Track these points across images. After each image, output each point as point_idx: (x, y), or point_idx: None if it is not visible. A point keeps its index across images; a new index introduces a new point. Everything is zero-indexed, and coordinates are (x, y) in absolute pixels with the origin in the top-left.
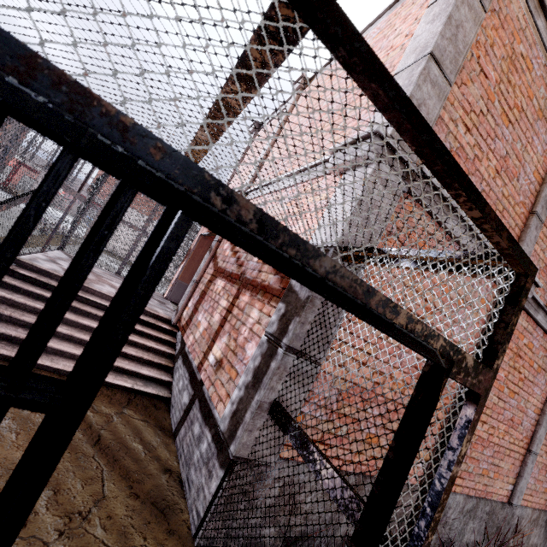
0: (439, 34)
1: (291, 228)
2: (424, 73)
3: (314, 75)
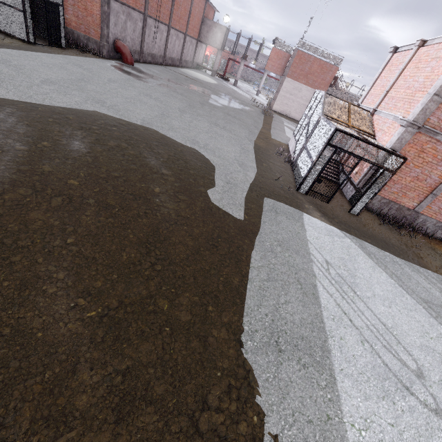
0: (439, 87)
1: (384, 138)
2: (429, 100)
3: (427, 40)
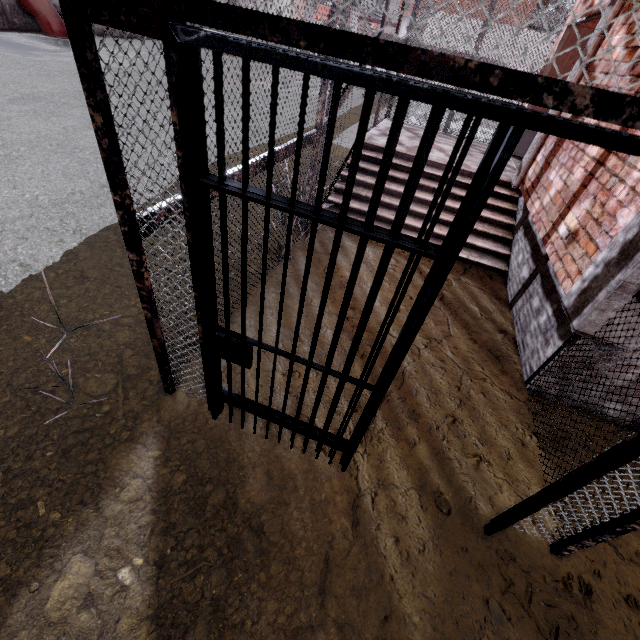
0: None
1: None
2: None
3: None
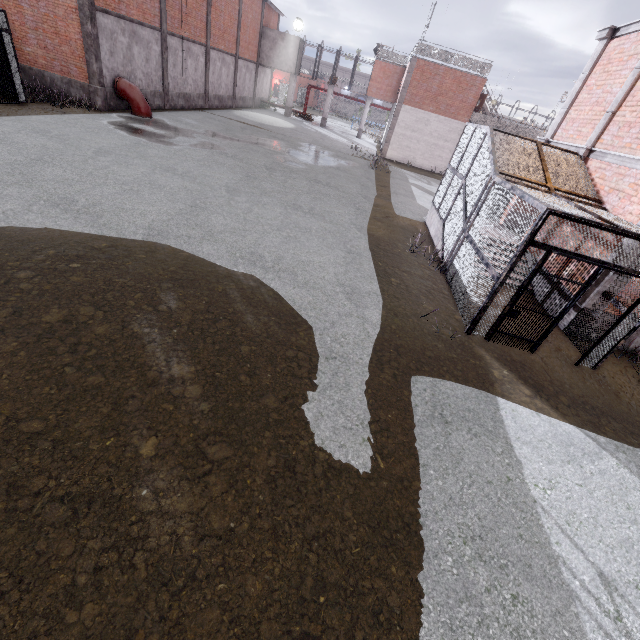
0: None
1: (627, 207)
2: None
3: None
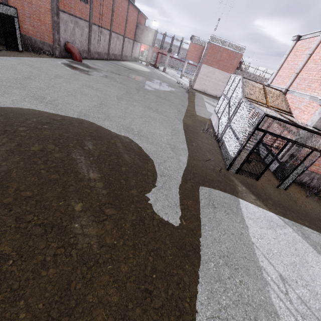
0: None
1: (302, 116)
2: None
3: None
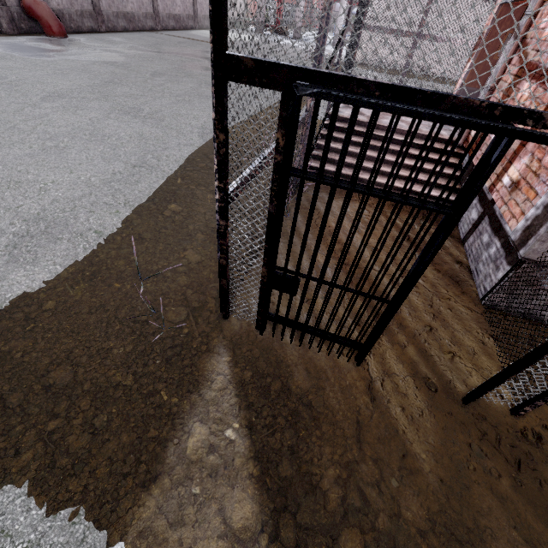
0: None
1: None
2: None
3: None
